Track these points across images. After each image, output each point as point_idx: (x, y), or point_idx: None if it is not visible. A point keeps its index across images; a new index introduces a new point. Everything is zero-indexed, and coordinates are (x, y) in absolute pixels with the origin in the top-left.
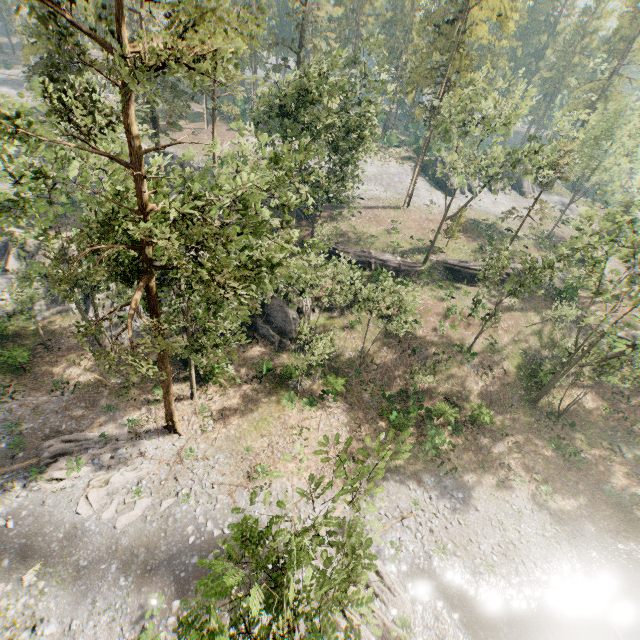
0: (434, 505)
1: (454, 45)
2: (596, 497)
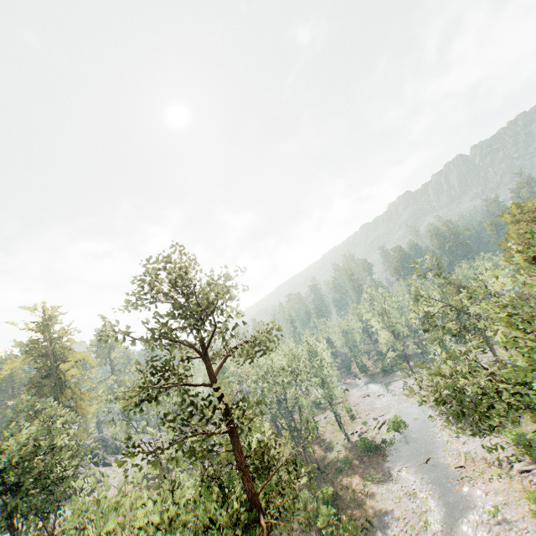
0: (399, 531)
1: (61, 385)
2: (366, 461)
